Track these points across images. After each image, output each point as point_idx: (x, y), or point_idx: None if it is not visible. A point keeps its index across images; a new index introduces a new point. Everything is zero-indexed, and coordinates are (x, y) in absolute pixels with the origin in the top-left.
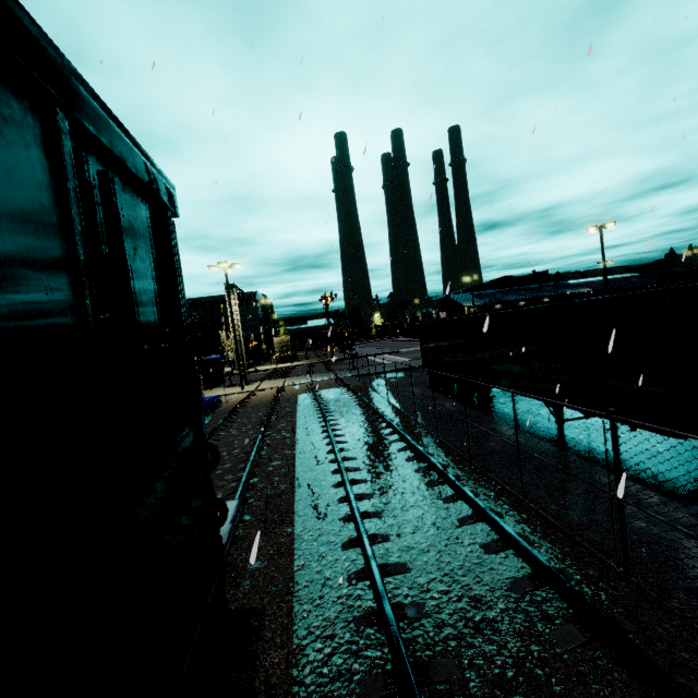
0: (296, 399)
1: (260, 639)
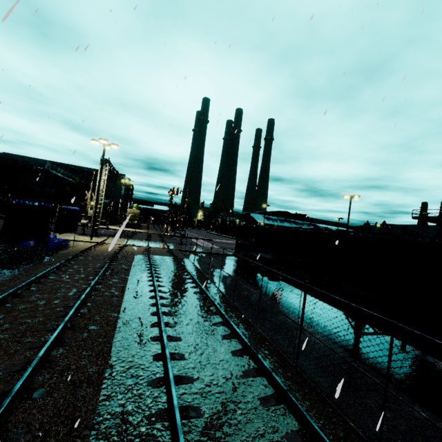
0: (132, 258)
1: None
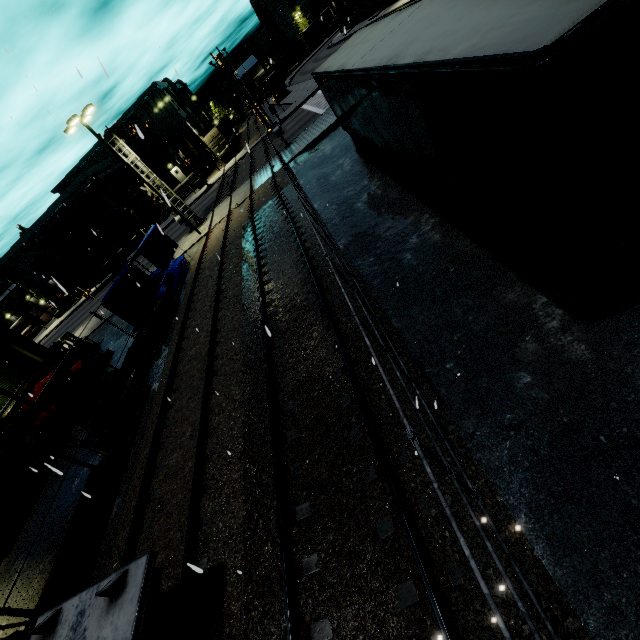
0: (240, 237)
1: (224, 596)
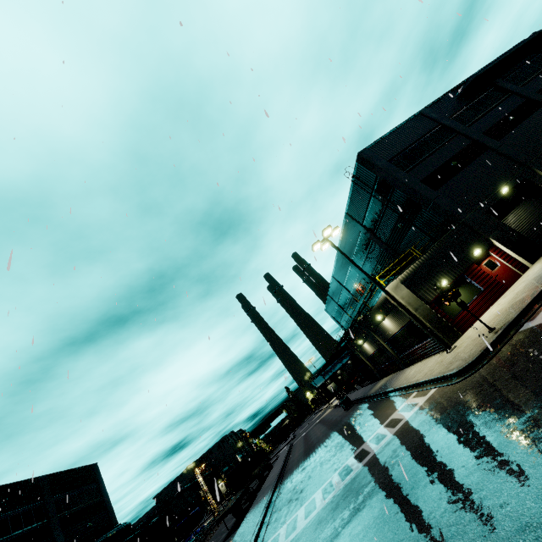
0: None
1: None
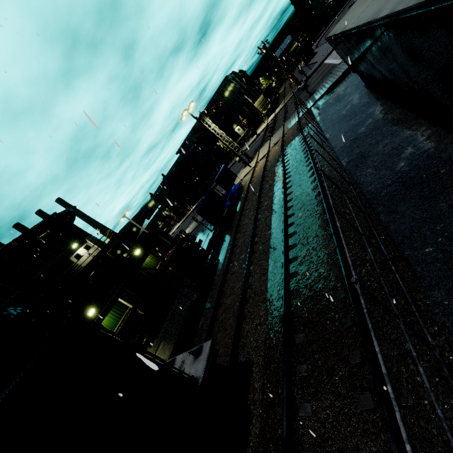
0: (274, 166)
1: (251, 377)
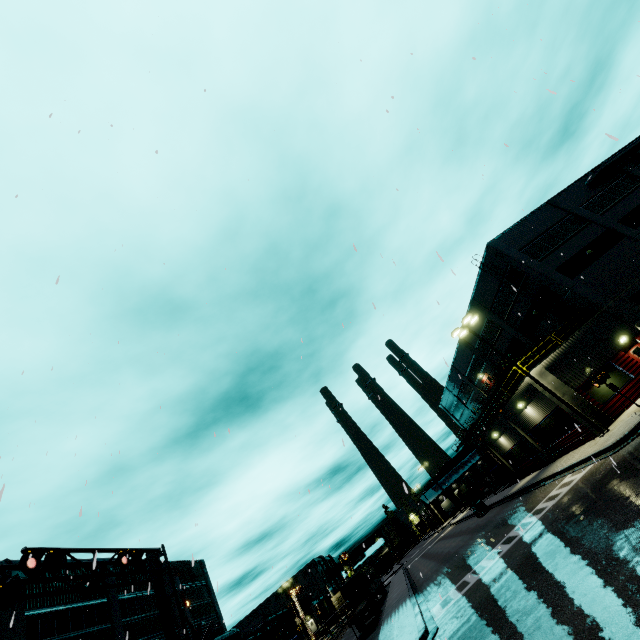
0: None
1: None
